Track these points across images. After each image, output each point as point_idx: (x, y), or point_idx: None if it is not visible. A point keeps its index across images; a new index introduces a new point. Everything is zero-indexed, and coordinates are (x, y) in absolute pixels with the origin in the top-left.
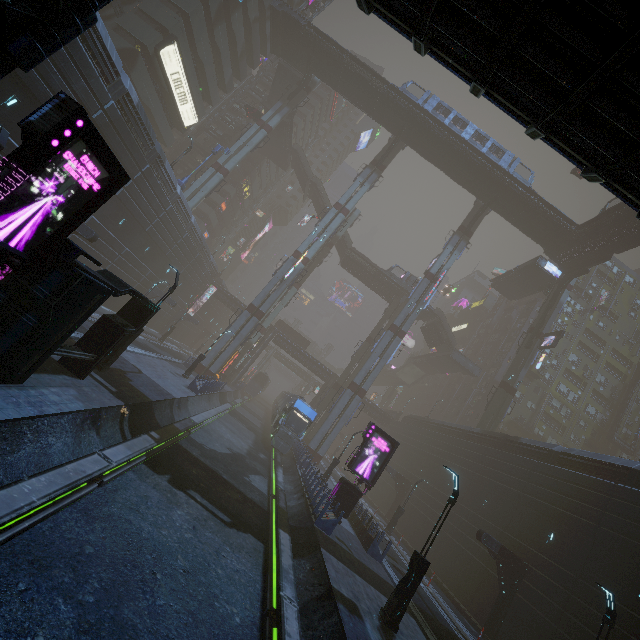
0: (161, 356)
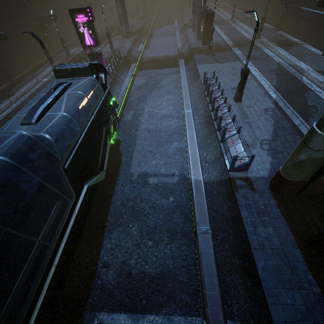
0: (290, 110)
